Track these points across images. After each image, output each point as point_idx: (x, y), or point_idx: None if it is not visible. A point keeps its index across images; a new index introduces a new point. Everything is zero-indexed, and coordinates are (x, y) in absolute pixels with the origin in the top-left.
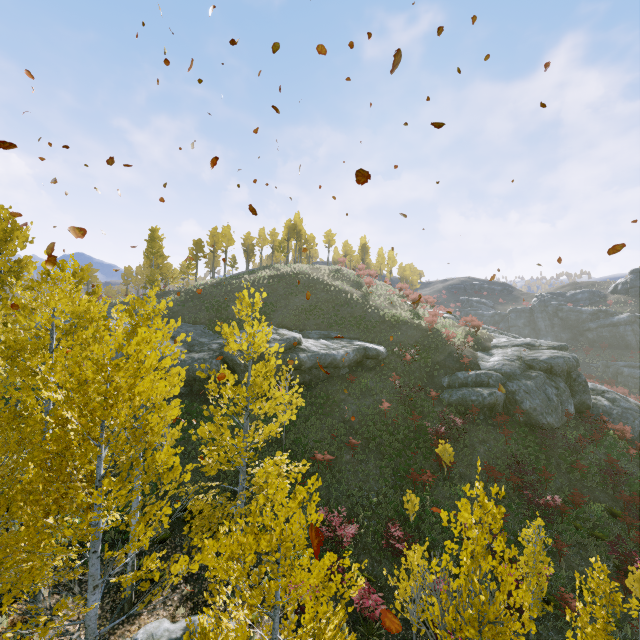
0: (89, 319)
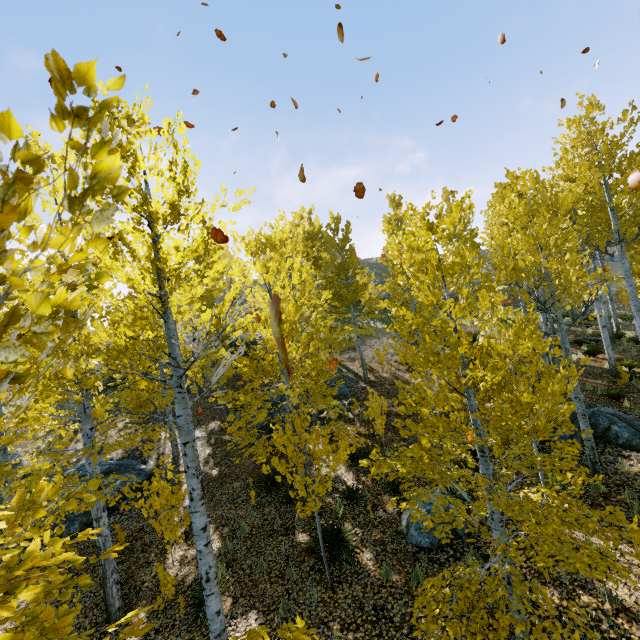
0: None
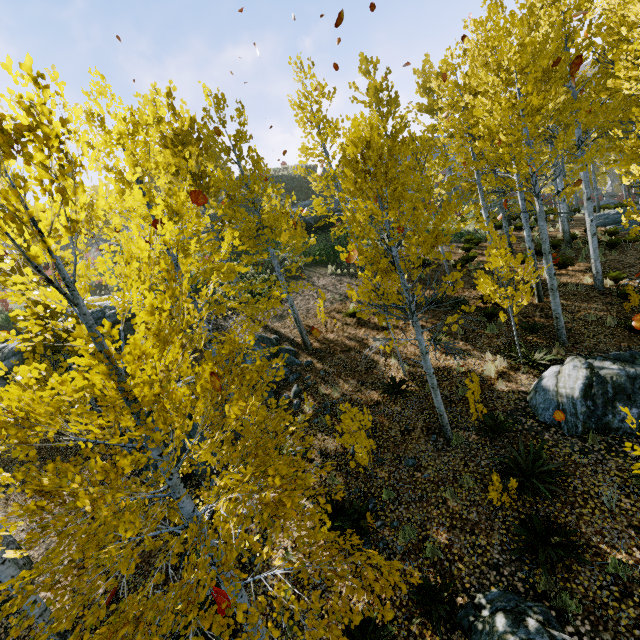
0: None
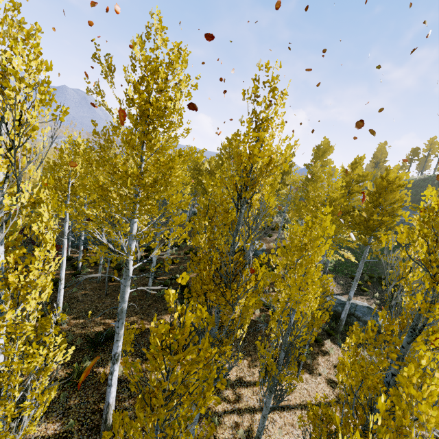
0: (386, 169)
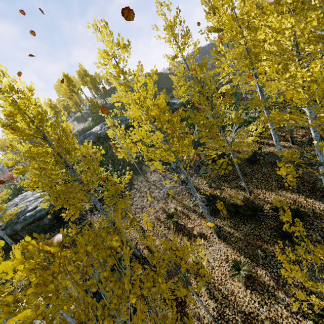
0: None
